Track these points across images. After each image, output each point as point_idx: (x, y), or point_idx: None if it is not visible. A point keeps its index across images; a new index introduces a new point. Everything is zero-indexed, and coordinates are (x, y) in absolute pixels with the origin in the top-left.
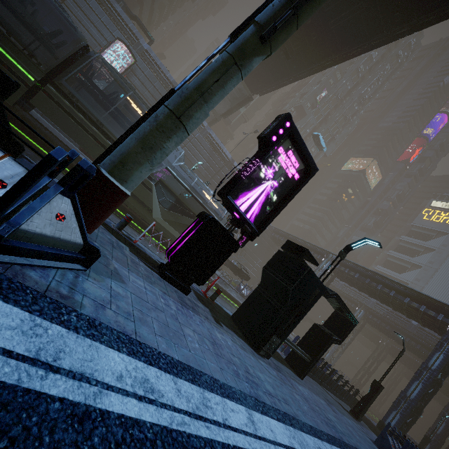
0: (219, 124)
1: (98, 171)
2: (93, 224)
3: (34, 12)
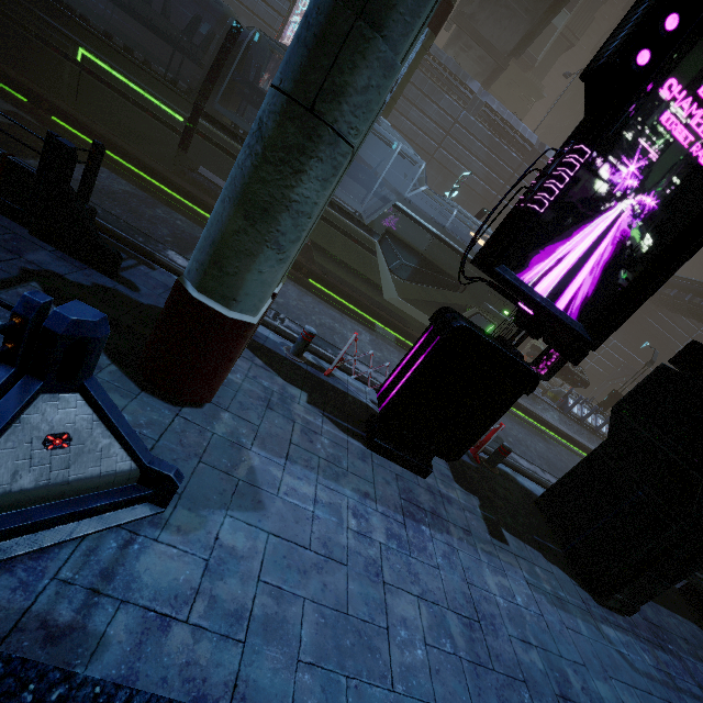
0: (508, 76)
1: (182, 289)
2: (206, 388)
3: (164, 4)
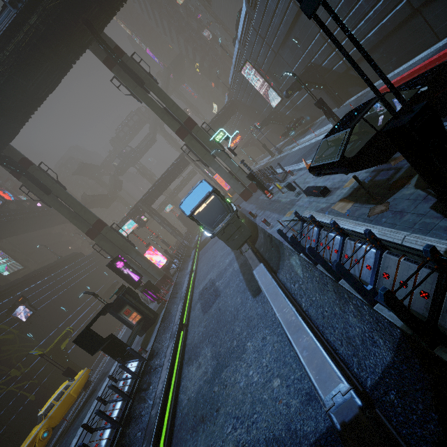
0: None
1: None
2: None
3: None
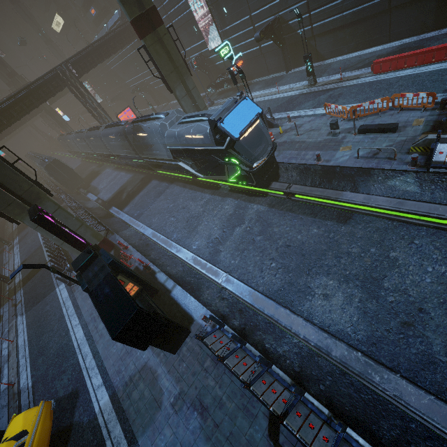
0: None
1: None
2: None
3: None
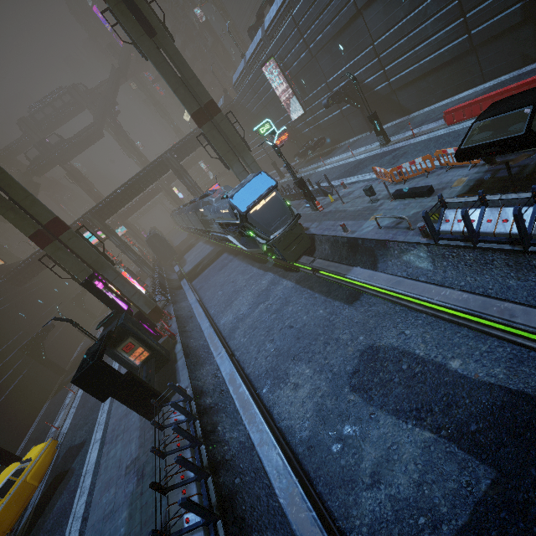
0: None
1: None
2: None
3: None
